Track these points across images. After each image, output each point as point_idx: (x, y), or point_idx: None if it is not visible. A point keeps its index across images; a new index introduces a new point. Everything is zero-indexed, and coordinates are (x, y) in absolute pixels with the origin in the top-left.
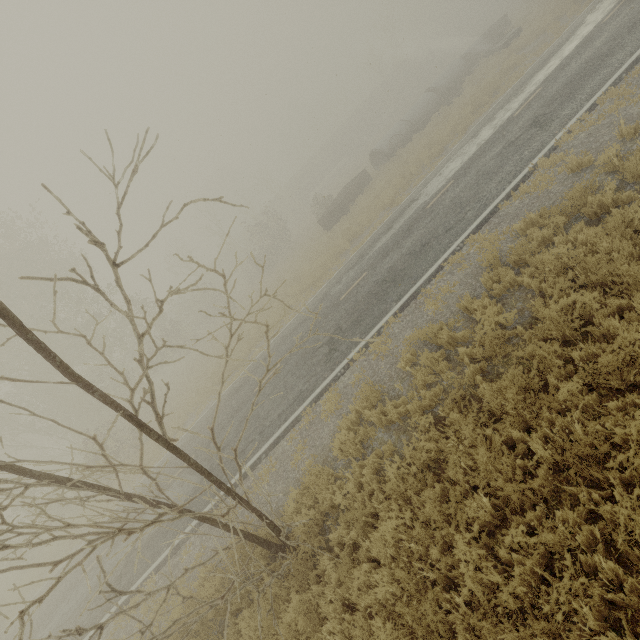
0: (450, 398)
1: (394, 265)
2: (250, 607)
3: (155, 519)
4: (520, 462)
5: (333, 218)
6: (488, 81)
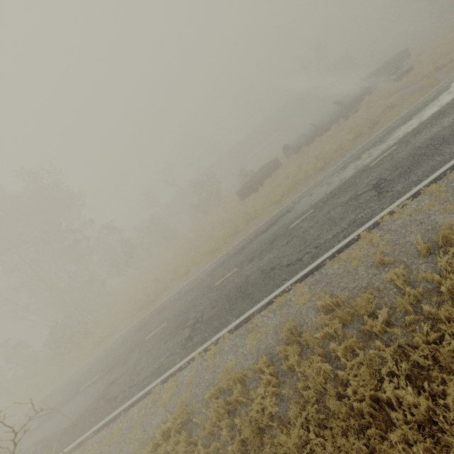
0: None
1: (250, 276)
2: None
3: None
4: None
5: (246, 192)
6: (371, 115)
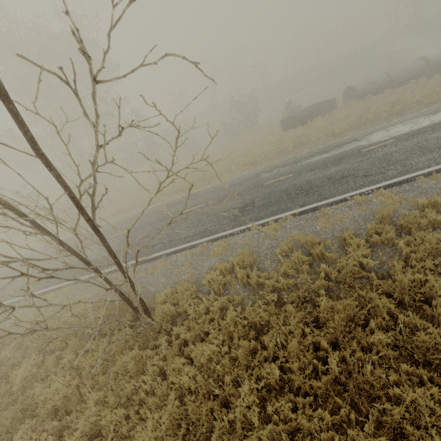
0: (295, 294)
1: (314, 180)
2: (111, 337)
3: (65, 268)
4: (315, 362)
5: (292, 123)
6: None
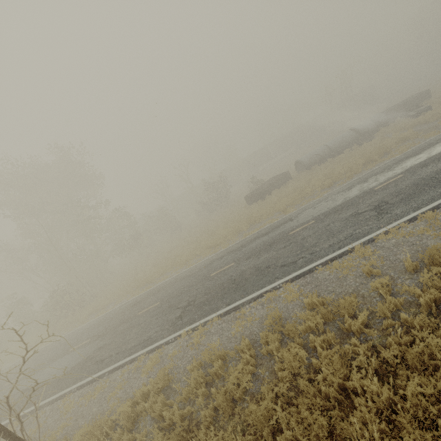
0: (173, 434)
1: (246, 271)
2: None
3: None
4: None
5: (254, 198)
6: (383, 144)
